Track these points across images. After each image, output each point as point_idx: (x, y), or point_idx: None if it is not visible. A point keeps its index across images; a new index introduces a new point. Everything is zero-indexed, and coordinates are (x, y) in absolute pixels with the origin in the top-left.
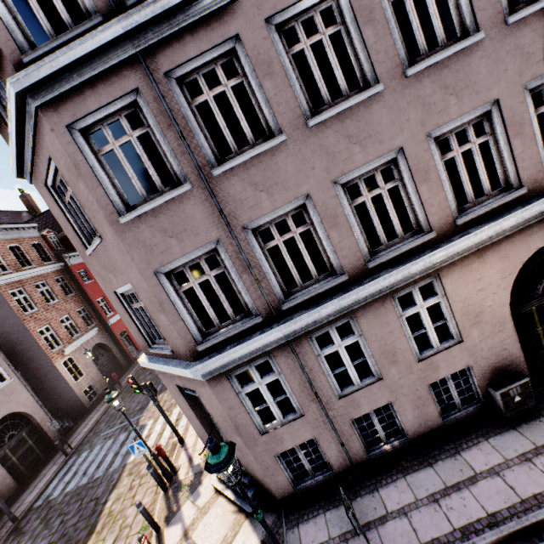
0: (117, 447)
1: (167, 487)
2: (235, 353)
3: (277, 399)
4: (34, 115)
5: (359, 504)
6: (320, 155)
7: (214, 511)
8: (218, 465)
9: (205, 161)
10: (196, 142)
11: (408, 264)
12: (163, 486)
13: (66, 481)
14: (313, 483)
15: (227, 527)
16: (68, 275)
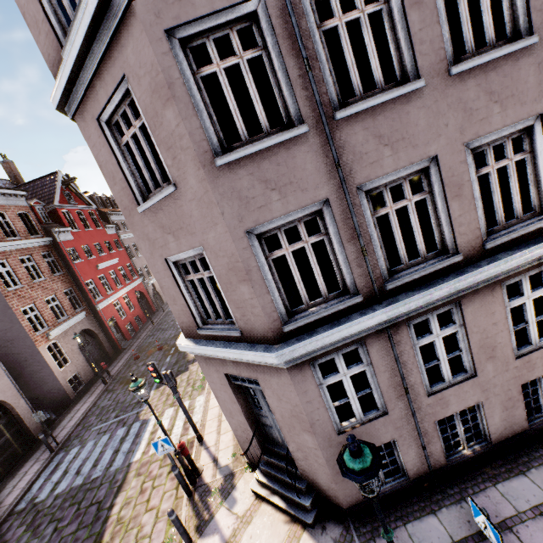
0: (116, 443)
1: (191, 491)
2: (331, 336)
3: (360, 393)
4: (122, 10)
5: (446, 516)
6: (457, 110)
7: (259, 520)
8: (367, 471)
9: (327, 100)
10: (321, 75)
11: (533, 247)
12: (188, 490)
13: (55, 481)
14: (384, 490)
15: (281, 540)
16: (56, 252)
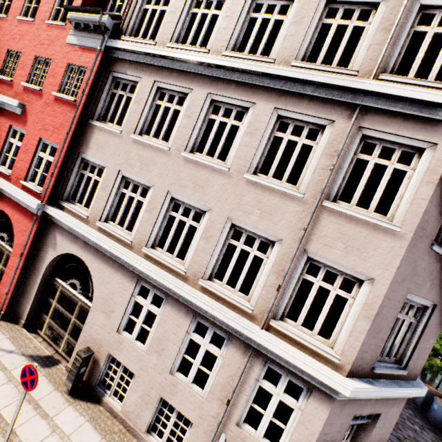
0: None
1: None
2: None
3: None
4: None
5: None
6: None
7: None
8: None
9: None
10: None
11: None
12: None
13: None
14: None
15: None
16: None
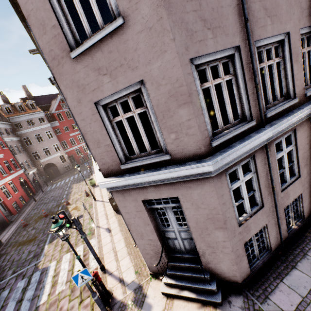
0: (18, 294)
1: None
2: (244, 147)
3: (249, 194)
4: None
5: (302, 267)
6: (297, 6)
7: None
8: None
9: None
10: None
11: None
12: (106, 310)
13: None
14: (260, 262)
15: None
16: None
